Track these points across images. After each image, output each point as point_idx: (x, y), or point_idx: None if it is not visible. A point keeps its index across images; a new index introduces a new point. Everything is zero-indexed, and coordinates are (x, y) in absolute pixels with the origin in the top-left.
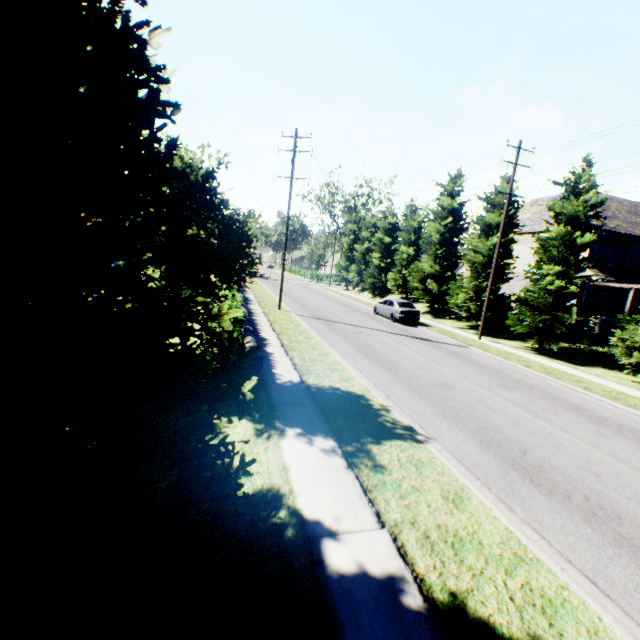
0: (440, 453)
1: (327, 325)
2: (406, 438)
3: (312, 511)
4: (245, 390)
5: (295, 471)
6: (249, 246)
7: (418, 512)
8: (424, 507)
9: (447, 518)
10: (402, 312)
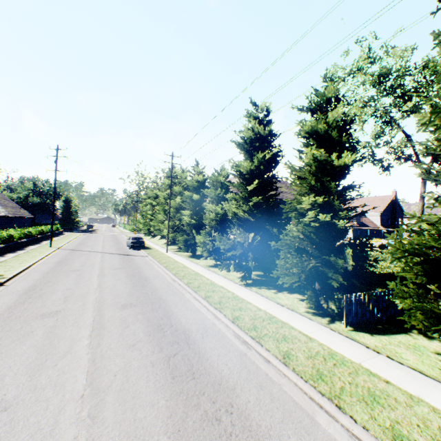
0: None
1: (71, 252)
2: None
3: None
4: None
5: None
6: None
7: None
8: None
9: None
10: (132, 242)
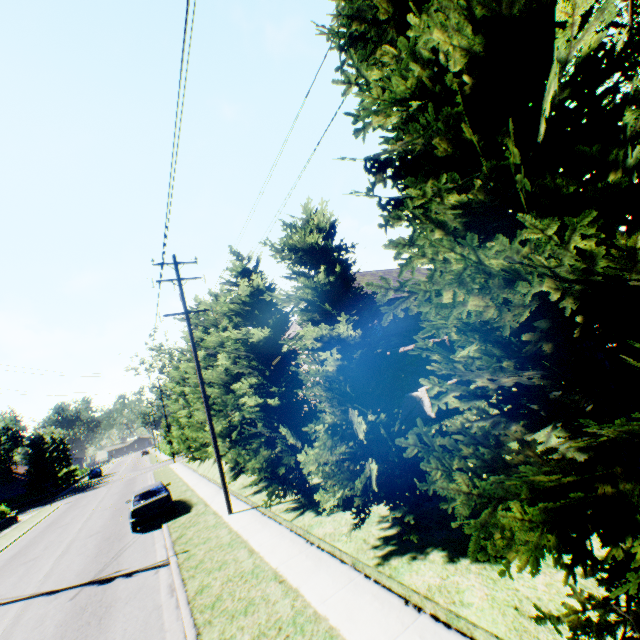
0: None
1: None
2: None
3: None
4: None
5: None
6: None
7: None
8: None
9: None
10: (135, 512)
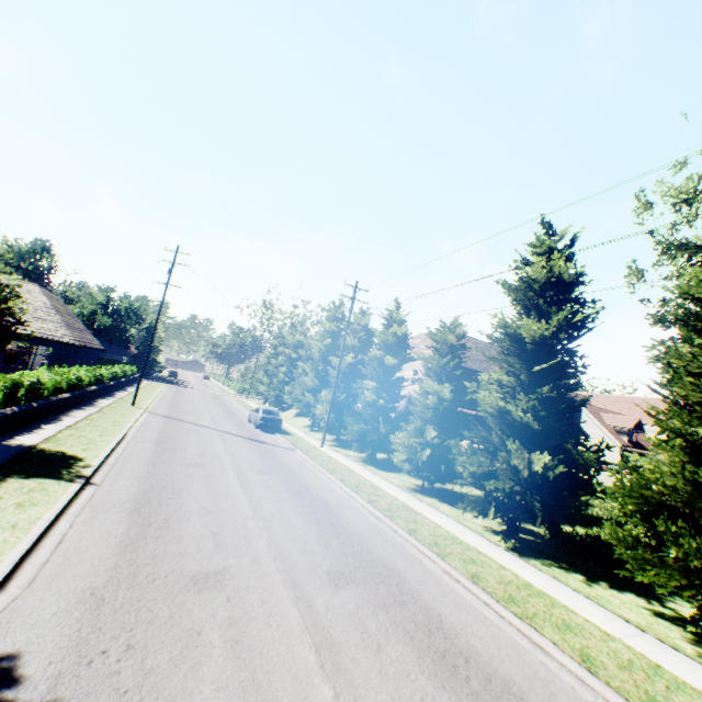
0: (78, 488)
1: (168, 422)
2: (64, 479)
3: None
4: None
5: None
6: (16, 322)
7: None
8: None
9: None
10: (263, 418)
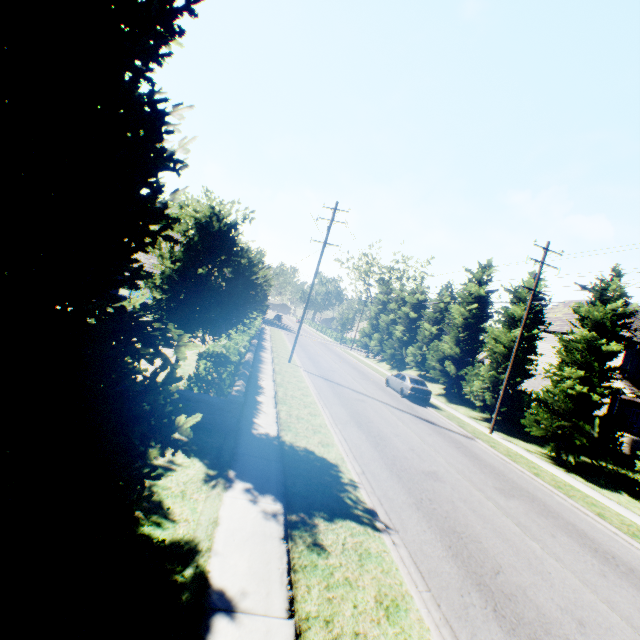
0: (394, 548)
1: (331, 386)
2: (363, 521)
3: (221, 577)
4: (187, 425)
5: (224, 528)
6: (256, 294)
7: (339, 610)
8: (349, 606)
9: (371, 627)
10: (412, 388)
